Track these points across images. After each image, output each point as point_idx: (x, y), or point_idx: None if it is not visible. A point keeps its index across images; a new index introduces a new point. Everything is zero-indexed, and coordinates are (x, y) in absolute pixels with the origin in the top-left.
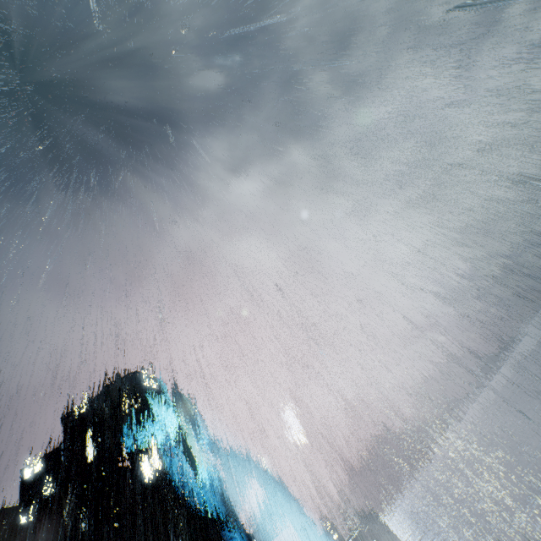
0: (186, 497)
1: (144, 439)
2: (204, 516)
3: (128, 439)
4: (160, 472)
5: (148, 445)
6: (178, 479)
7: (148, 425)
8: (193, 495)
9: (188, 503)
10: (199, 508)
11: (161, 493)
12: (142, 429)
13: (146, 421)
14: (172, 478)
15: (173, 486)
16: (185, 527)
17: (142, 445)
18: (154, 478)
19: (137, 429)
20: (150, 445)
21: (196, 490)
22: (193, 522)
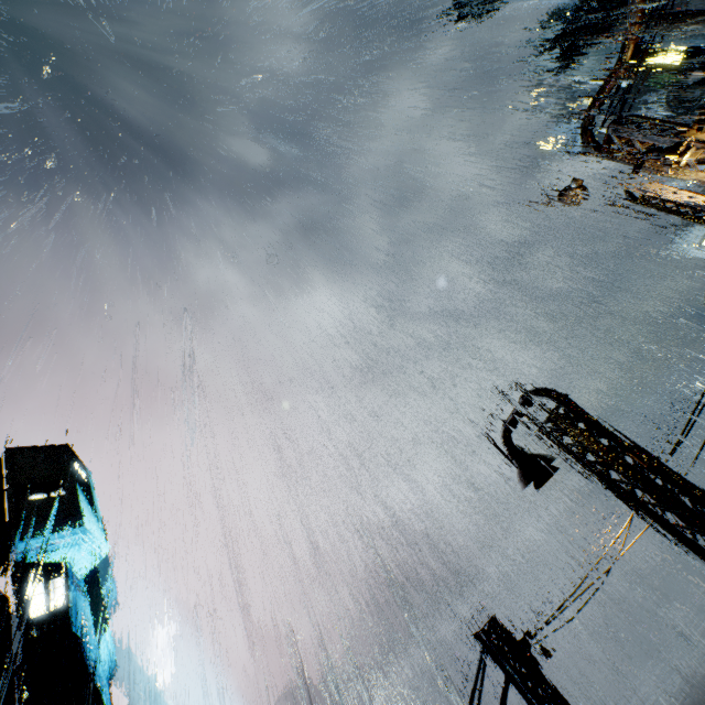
0: (88, 657)
1: (52, 547)
2: (102, 696)
3: (30, 539)
4: (60, 605)
5: (54, 559)
6: (80, 628)
7: (69, 526)
8: (94, 660)
9: (90, 667)
10: (99, 682)
11: (53, 640)
12: (58, 530)
13: (68, 520)
14: (75, 622)
15: (74, 634)
16: (83, 700)
17: (46, 555)
18: (47, 613)
19: (49, 528)
20: (57, 559)
21: (96, 655)
22: (93, 697)
